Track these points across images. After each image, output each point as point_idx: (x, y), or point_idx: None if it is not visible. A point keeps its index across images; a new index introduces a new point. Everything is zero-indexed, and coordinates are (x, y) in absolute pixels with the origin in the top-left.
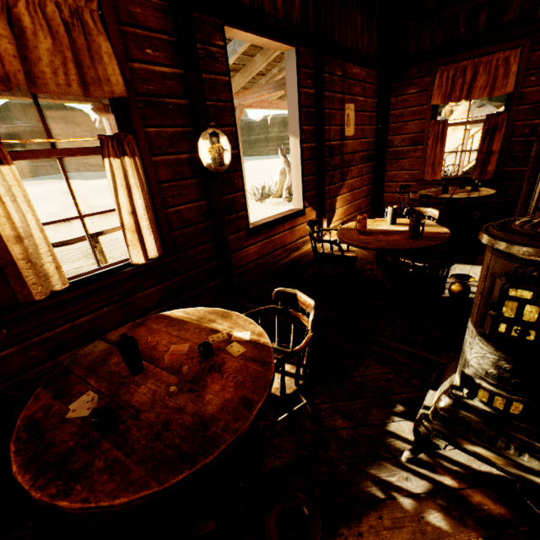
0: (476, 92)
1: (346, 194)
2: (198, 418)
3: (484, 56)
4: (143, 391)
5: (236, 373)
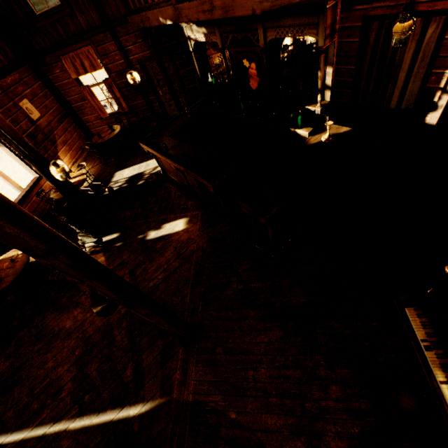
0: (89, 69)
1: (63, 148)
2: (17, 270)
3: (78, 50)
4: (3, 274)
5: (22, 260)
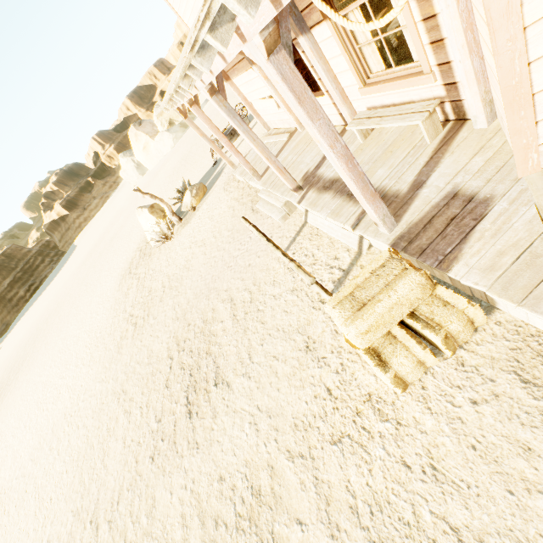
0: None
1: None
2: None
3: None
4: None
5: None
